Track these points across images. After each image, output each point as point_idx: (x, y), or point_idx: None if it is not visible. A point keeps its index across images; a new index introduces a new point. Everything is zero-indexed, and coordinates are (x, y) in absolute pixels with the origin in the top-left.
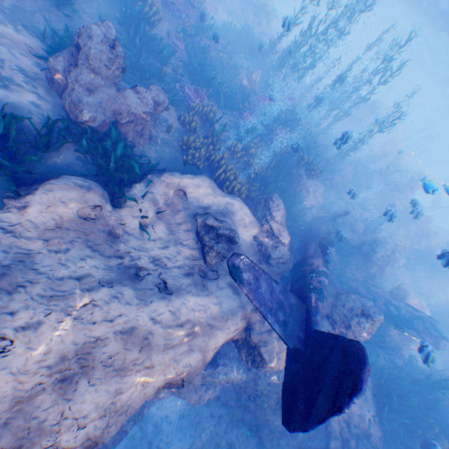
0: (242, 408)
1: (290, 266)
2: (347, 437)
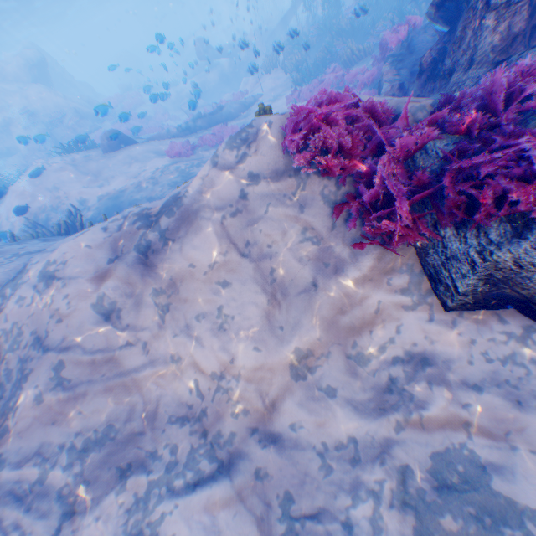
0: None
1: None
2: None
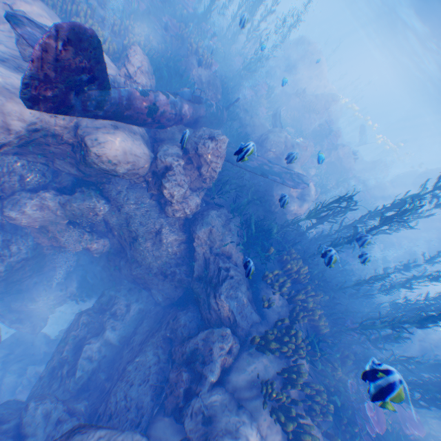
0: (128, 260)
1: None
2: (209, 257)
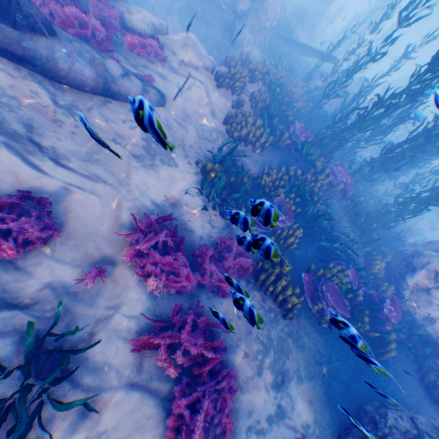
0: None
1: None
2: None
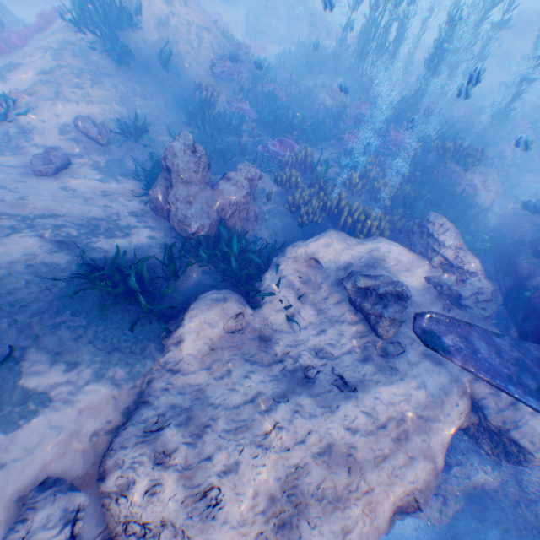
0: (510, 521)
1: (497, 300)
2: None
